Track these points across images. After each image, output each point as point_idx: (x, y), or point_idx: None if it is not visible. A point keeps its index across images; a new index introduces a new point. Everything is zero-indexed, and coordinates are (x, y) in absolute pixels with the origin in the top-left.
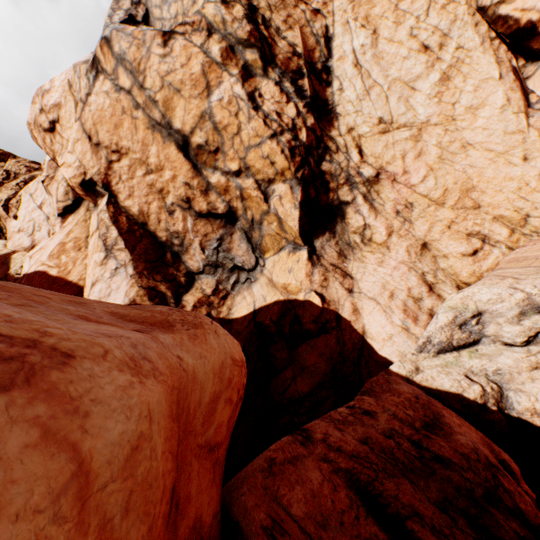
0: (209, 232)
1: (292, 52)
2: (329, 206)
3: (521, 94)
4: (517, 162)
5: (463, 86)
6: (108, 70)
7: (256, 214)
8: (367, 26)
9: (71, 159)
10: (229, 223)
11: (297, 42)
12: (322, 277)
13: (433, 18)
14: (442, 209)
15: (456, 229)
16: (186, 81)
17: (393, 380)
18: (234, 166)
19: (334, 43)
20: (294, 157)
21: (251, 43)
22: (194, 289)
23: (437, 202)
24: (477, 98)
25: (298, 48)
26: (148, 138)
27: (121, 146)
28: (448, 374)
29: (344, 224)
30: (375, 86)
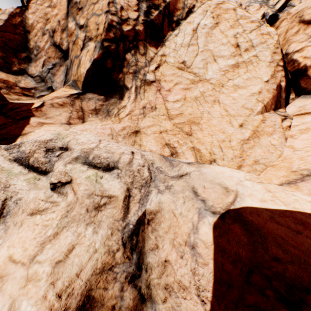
0: (52, 57)
1: None
2: (117, 83)
3: (272, 97)
4: (235, 125)
5: (243, 74)
6: None
7: (74, 56)
8: (215, 19)
9: None
10: (64, 58)
11: None
12: (62, 102)
13: (252, 35)
14: (168, 121)
15: (164, 136)
16: None
17: None
18: (82, 22)
19: (192, 15)
20: (109, 31)
21: None
22: (14, 76)
23: (170, 116)
24: (244, 83)
25: None
26: None
27: None
28: None
29: (119, 102)
30: (196, 46)
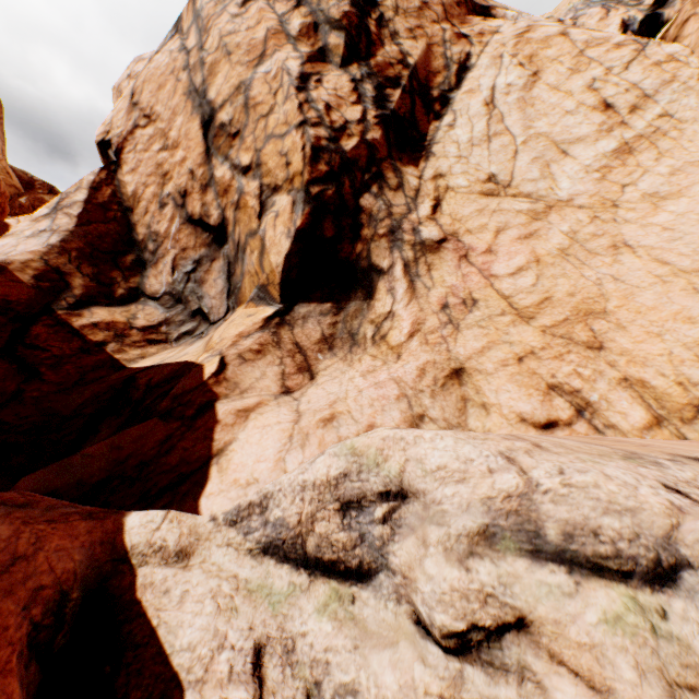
0: (190, 247)
1: (399, 60)
2: (352, 265)
3: None
4: None
5: (653, 165)
6: (185, 29)
7: (243, 234)
8: (527, 66)
9: (110, 116)
10: (217, 242)
11: (414, 53)
12: (257, 346)
13: (634, 74)
14: (524, 326)
15: (533, 368)
16: (243, 45)
17: (53, 518)
18: (246, 159)
19: (471, 74)
20: (316, 161)
21: (342, 25)
22: (122, 309)
23: (522, 312)
24: (671, 184)
25: (411, 59)
26: (181, 106)
27: (155, 111)
28: (225, 611)
29: (366, 306)
30: (505, 134)
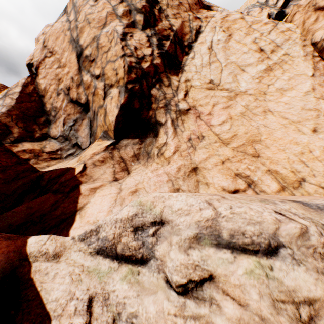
0: (72, 113)
1: (169, 28)
2: (148, 121)
3: None
4: (307, 131)
5: (281, 76)
6: (69, 12)
7: (96, 107)
8: (226, 32)
9: (33, 52)
10: (85, 111)
11: (175, 25)
12: (102, 158)
13: (272, 36)
14: (225, 147)
15: (228, 166)
16: (96, 19)
17: None
18: (97, 72)
19: (201, 35)
20: (130, 73)
21: (142, 11)
22: (38, 143)
23: (224, 141)
24: (288, 84)
25: (174, 27)
26: (67, 47)
27: (54, 50)
28: (75, 282)
29: (155, 140)
30: (217, 62)
